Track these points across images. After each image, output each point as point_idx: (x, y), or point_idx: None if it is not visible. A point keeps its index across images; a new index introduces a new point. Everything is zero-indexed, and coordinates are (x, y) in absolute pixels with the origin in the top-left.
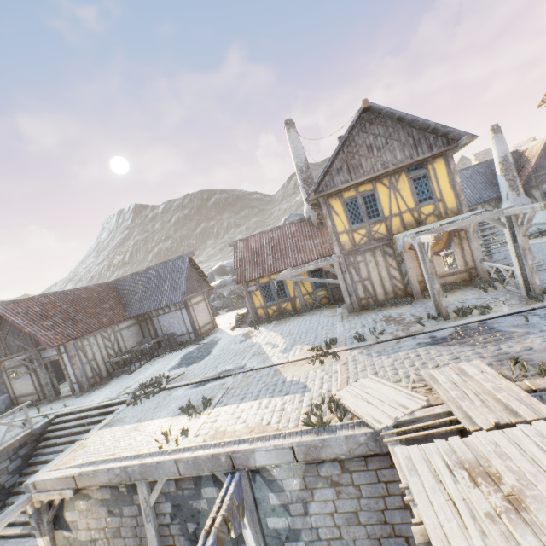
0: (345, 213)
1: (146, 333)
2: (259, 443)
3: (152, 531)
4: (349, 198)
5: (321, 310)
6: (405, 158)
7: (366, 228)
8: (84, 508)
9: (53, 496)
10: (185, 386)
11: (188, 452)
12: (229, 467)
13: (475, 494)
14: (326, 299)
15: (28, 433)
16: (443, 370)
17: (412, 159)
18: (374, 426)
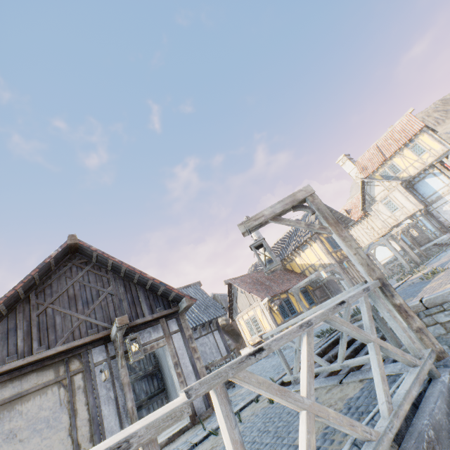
0: (328, 243)
1: None
2: None
3: None
4: (326, 237)
5: None
6: None
7: (339, 251)
8: None
9: None
10: None
11: None
12: None
13: None
14: None
15: None
16: None
17: None
18: None
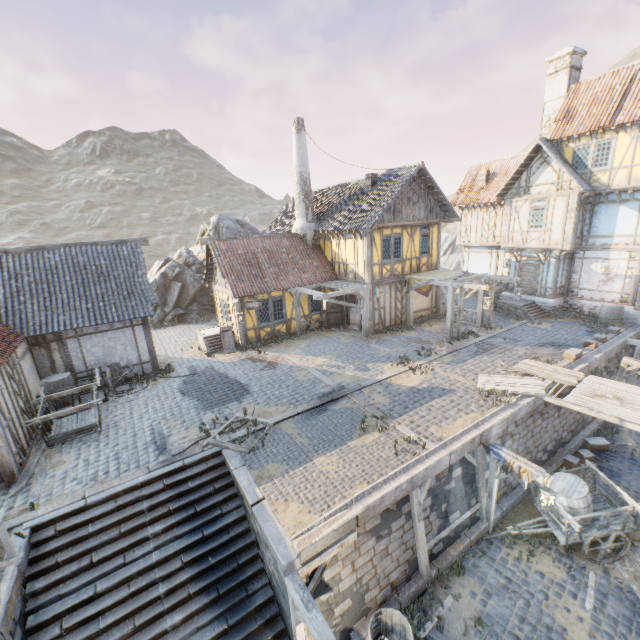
0: (382, 248)
1: (42, 368)
2: (487, 422)
3: (422, 527)
4: (387, 235)
5: (322, 334)
6: (425, 218)
7: (391, 264)
8: (349, 552)
9: (330, 554)
10: (295, 416)
11: (447, 446)
12: (478, 444)
13: (610, 401)
14: (318, 323)
15: (17, 574)
16: (520, 365)
17: (428, 220)
18: (538, 394)
